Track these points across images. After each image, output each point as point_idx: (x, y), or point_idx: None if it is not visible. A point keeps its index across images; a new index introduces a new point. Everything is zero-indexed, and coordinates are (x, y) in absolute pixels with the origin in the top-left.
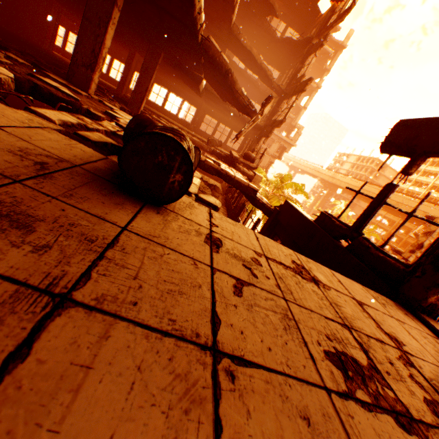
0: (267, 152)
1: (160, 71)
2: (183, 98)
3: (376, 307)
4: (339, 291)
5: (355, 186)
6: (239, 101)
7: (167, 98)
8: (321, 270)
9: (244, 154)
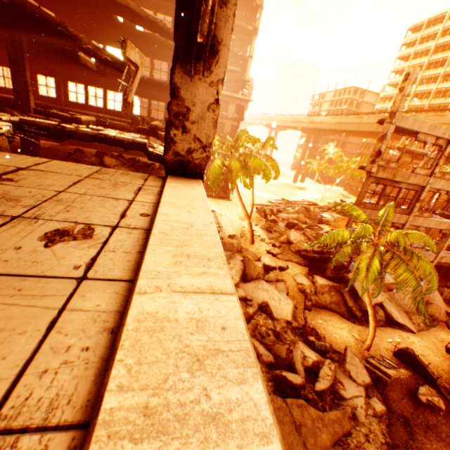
0: (226, 117)
1: (61, 65)
2: (103, 87)
3: (68, 173)
4: (0, 164)
5: (336, 123)
6: (99, 57)
7: (87, 93)
8: (20, 159)
9: (165, 120)
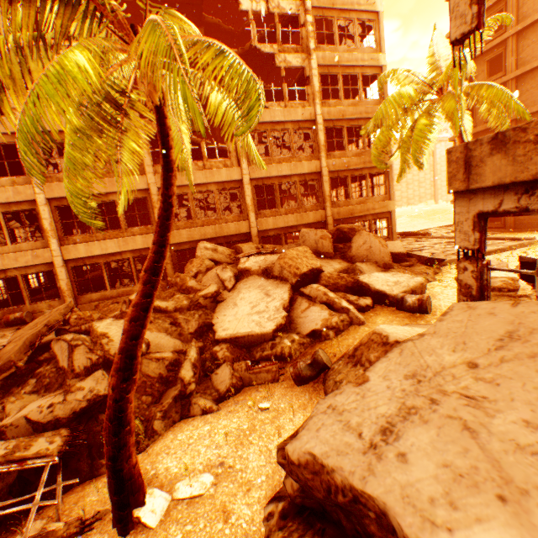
0: None
1: None
2: None
3: None
4: None
5: None
6: None
7: None
8: None
9: None
